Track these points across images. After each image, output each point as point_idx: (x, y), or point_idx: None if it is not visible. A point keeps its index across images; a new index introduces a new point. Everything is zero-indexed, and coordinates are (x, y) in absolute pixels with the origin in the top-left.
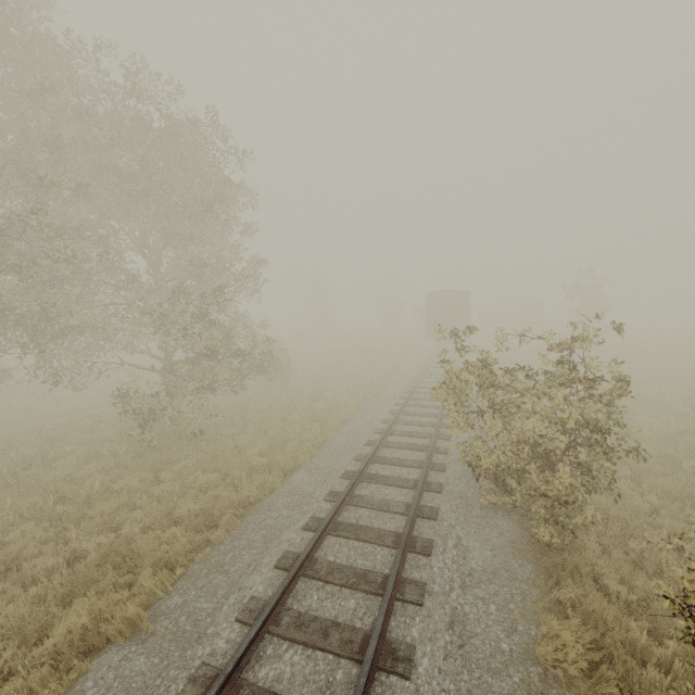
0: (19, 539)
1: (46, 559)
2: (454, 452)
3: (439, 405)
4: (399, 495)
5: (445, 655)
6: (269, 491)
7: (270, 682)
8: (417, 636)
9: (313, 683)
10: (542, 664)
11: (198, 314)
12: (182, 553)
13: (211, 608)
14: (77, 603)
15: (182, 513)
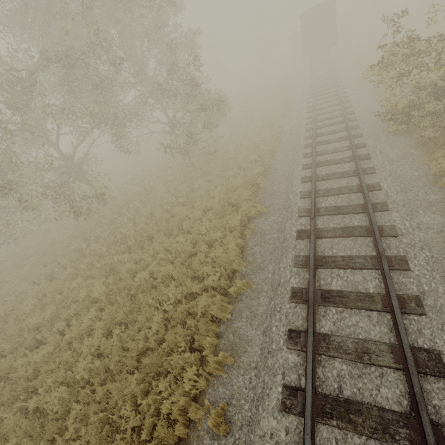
0: (178, 211)
1: (197, 213)
2: (359, 118)
3: (336, 98)
4: (340, 145)
5: (392, 182)
6: (267, 167)
7: (328, 206)
8: (378, 181)
9: (344, 201)
10: (433, 175)
11: (191, 83)
12: (249, 196)
13: (284, 201)
14: (227, 216)
15: (237, 184)
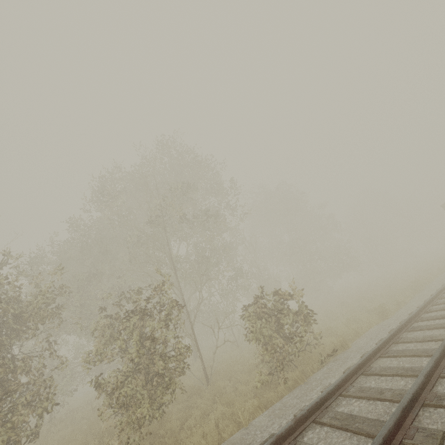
0: None
1: None
2: None
3: None
4: None
5: None
6: None
7: None
8: None
9: None
10: None
11: None
12: None
13: None
14: None
15: None
